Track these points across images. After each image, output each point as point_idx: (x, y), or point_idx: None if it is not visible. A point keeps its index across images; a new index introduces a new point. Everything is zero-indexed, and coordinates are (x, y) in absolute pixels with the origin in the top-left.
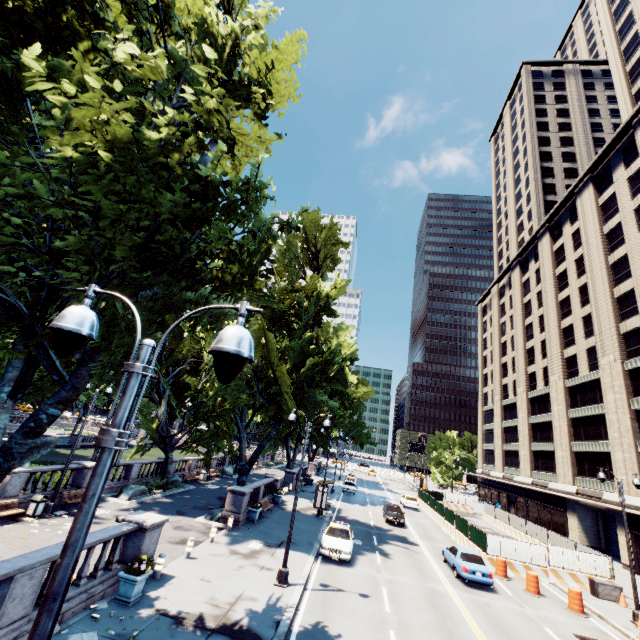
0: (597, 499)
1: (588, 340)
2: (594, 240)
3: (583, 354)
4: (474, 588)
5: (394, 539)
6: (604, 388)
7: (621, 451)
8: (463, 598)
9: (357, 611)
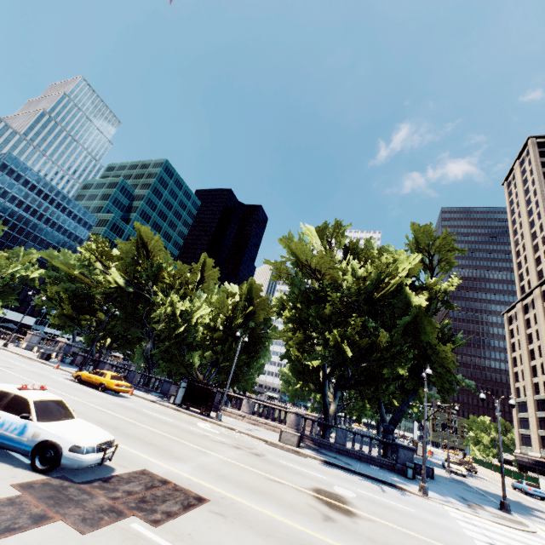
0: None
1: None
2: None
3: None
4: (536, 499)
5: (476, 476)
6: None
7: None
8: (532, 499)
9: (486, 488)
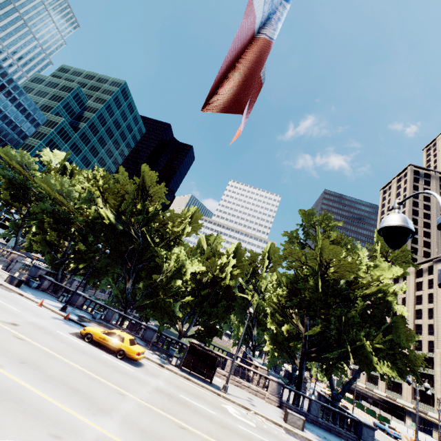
0: (424, 414)
1: (429, 336)
2: (440, 291)
3: (426, 342)
4: (394, 439)
5: None
6: (435, 363)
7: (440, 395)
8: None
9: (376, 436)
